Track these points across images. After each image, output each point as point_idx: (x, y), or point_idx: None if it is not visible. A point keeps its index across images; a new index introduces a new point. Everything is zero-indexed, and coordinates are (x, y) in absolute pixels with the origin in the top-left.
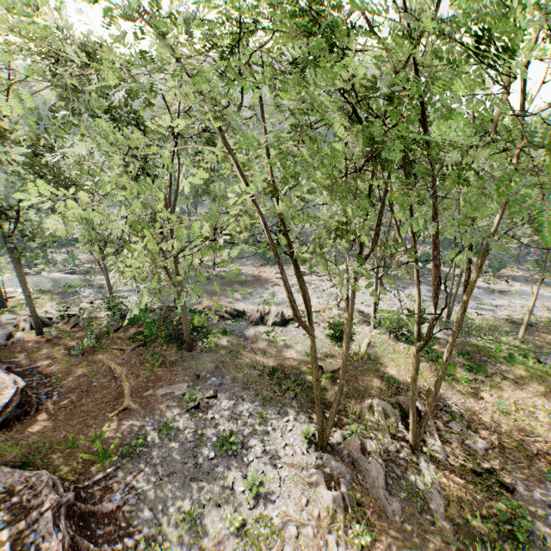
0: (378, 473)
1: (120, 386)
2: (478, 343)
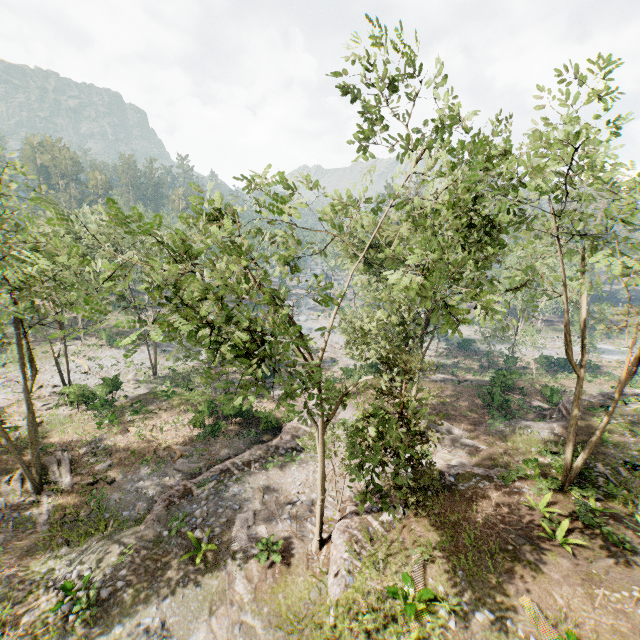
0: None
1: None
2: (158, 390)
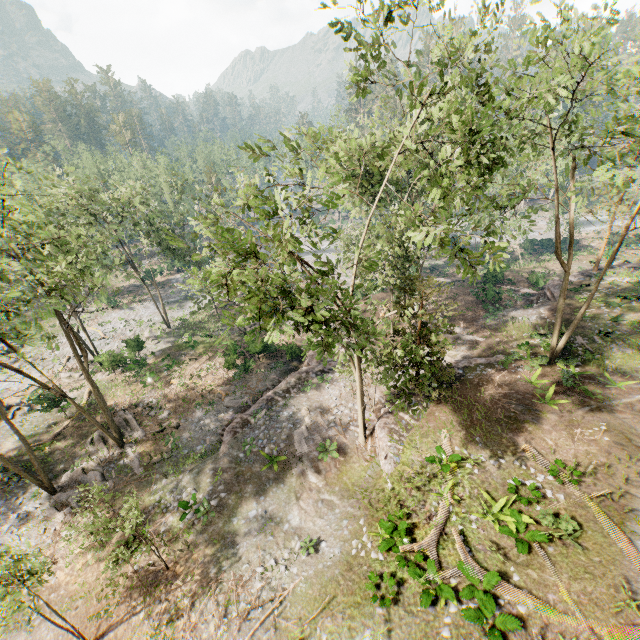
0: (97, 476)
1: None
2: (180, 342)
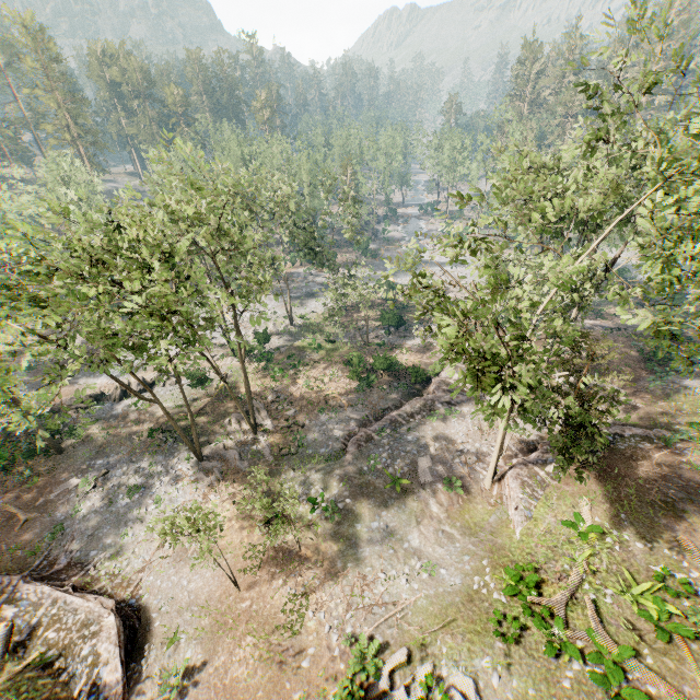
0: (235, 455)
1: (5, 512)
2: (304, 343)
